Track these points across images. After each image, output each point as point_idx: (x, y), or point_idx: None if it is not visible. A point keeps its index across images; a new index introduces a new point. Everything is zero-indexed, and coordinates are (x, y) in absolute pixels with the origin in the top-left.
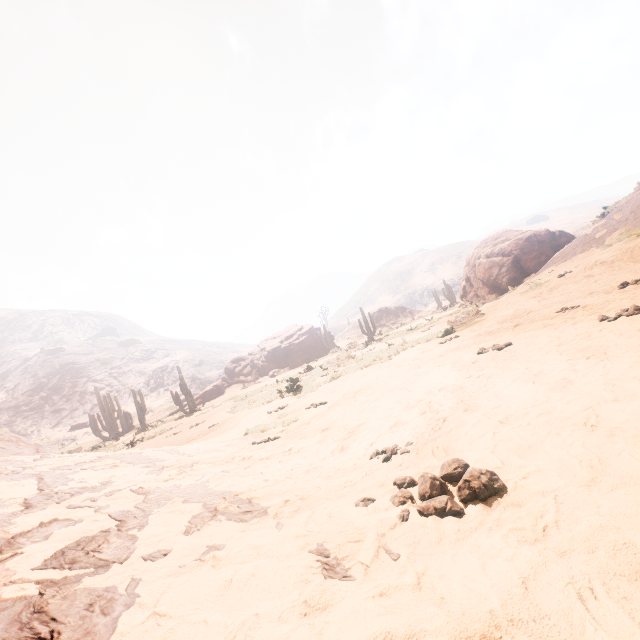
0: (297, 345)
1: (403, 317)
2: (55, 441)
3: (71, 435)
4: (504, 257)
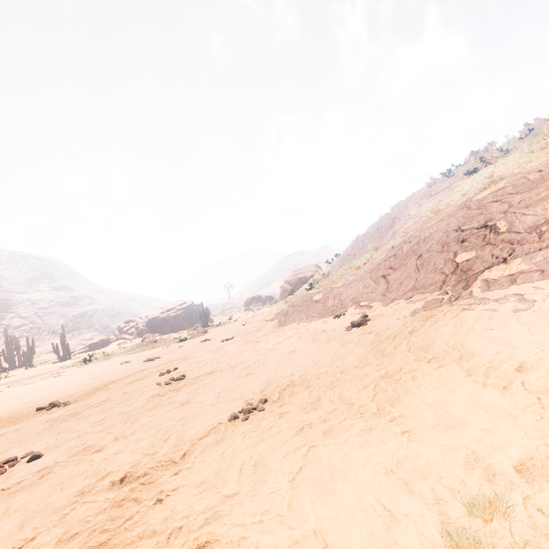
0: (172, 317)
1: (269, 305)
2: None
3: None
4: (289, 286)
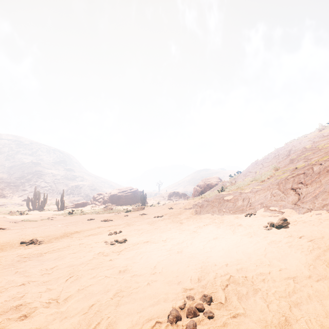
0: (124, 196)
1: (183, 199)
2: (14, 203)
3: (22, 203)
4: (199, 188)
